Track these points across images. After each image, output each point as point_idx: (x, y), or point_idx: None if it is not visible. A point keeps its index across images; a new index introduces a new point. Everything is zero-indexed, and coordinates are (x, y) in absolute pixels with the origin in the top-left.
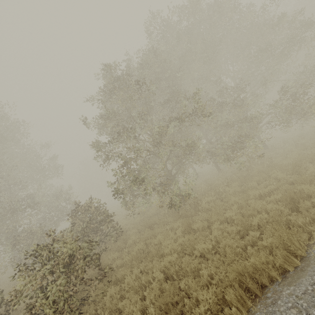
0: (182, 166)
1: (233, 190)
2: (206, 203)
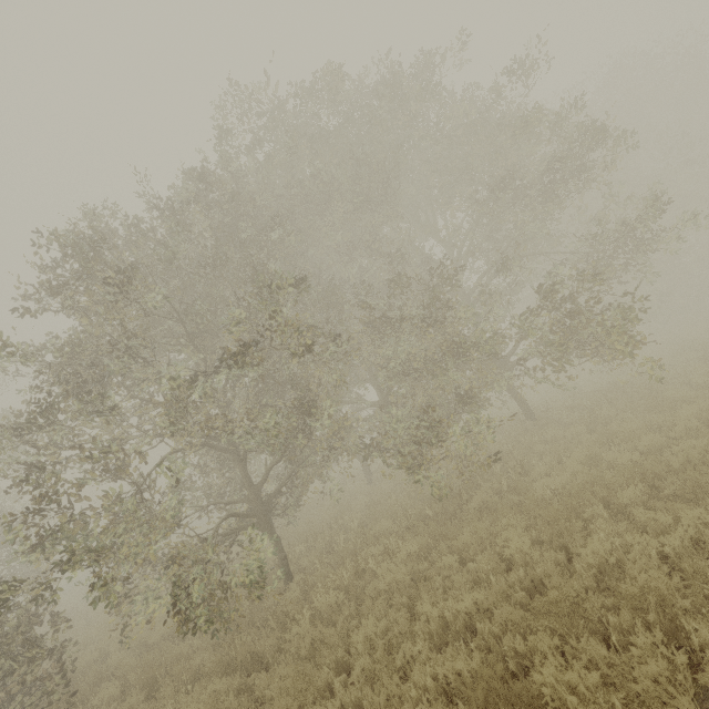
0: (304, 468)
1: (390, 577)
2: (308, 622)
